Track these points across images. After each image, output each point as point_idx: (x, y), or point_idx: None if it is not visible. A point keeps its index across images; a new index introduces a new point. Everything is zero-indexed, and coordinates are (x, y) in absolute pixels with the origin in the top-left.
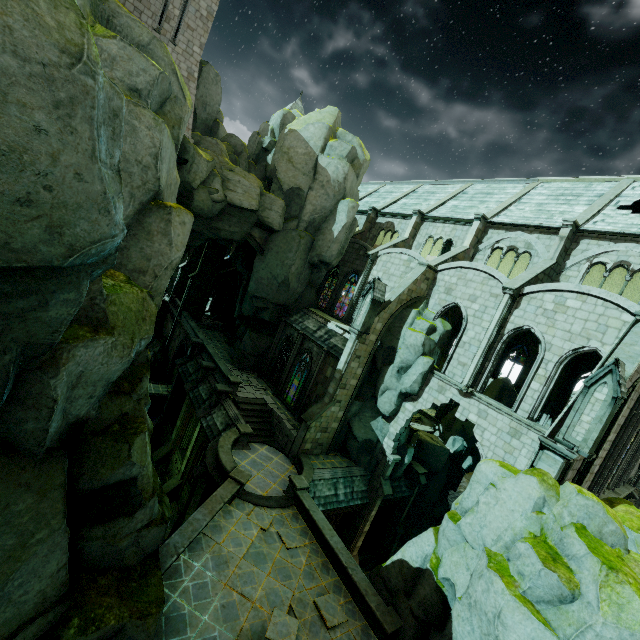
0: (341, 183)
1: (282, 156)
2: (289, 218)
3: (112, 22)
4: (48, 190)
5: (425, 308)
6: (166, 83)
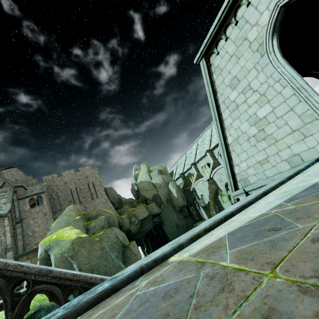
0: (163, 181)
1: (143, 191)
2: (160, 205)
3: (88, 217)
4: (111, 274)
5: (221, 192)
6: (106, 217)
